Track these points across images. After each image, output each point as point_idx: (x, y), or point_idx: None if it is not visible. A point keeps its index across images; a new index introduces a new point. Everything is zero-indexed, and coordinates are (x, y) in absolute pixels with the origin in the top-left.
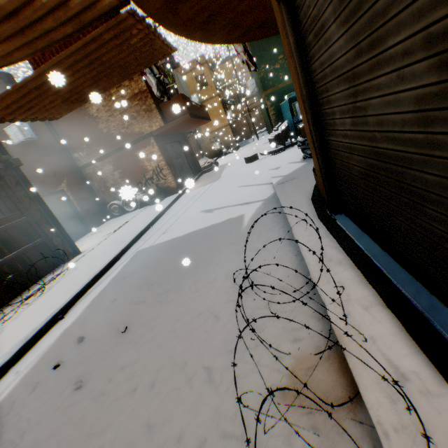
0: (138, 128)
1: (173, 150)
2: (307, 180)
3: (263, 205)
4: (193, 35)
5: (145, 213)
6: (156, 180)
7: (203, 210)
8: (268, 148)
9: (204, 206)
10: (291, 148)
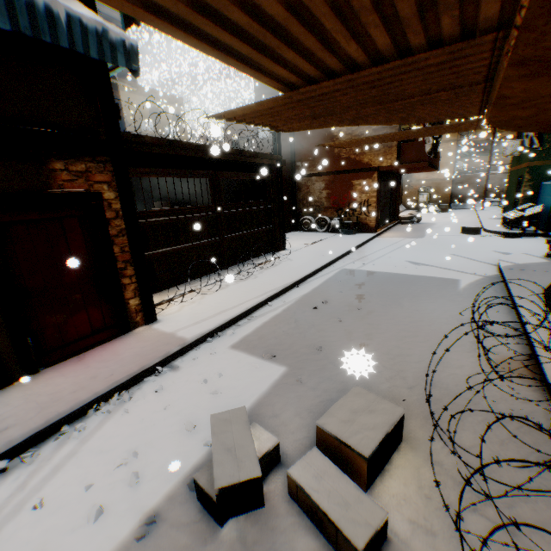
0: (368, 159)
1: (383, 189)
2: (543, 277)
3: (482, 279)
4: (505, 128)
5: (339, 239)
6: (358, 213)
7: (408, 260)
8: (496, 227)
9: (409, 257)
10: (530, 237)
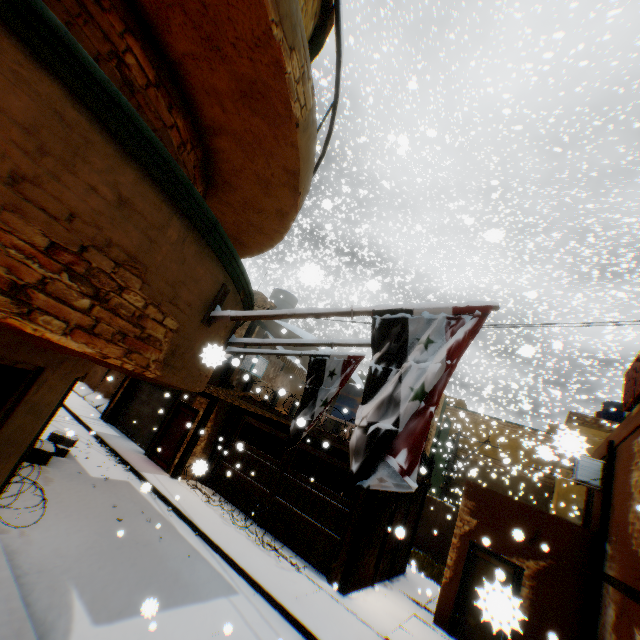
0: None
1: None
2: None
3: (62, 638)
4: None
5: None
6: None
7: None
8: None
9: None
10: None
